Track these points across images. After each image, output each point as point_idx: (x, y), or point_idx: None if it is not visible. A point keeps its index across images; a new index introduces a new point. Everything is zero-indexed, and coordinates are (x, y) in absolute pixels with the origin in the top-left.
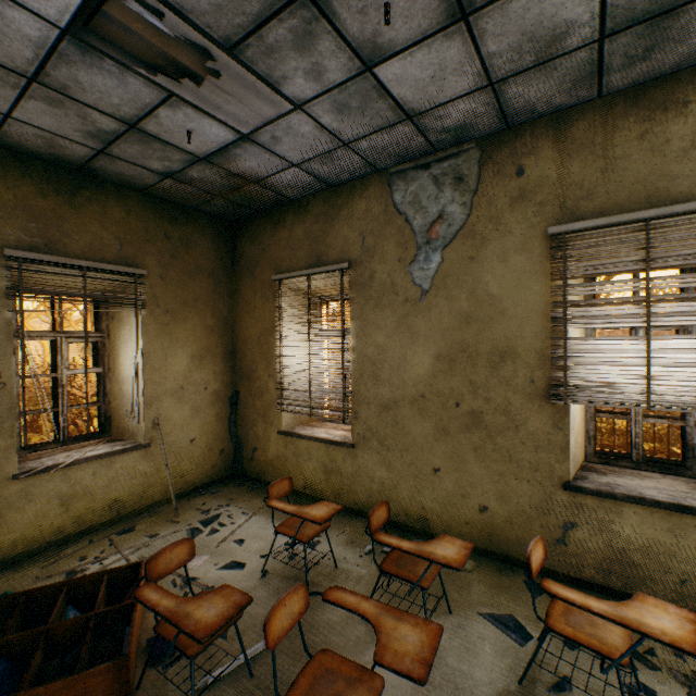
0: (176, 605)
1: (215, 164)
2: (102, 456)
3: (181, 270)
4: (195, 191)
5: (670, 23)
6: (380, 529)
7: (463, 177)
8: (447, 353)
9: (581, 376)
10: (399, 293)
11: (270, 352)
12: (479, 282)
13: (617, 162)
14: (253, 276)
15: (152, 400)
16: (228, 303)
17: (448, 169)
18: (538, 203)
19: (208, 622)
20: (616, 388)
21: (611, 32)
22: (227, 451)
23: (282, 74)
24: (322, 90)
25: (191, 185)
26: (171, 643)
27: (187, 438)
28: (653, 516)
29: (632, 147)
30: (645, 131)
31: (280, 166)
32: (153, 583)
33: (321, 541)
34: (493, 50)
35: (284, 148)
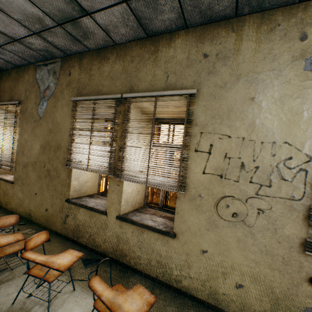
0: None
1: None
2: None
3: None
4: None
5: (80, 25)
6: None
7: (56, 72)
8: (44, 145)
9: (74, 157)
10: (34, 117)
11: None
12: (55, 116)
13: (92, 76)
14: None
15: None
16: None
17: (52, 68)
18: (73, 88)
19: None
20: (81, 163)
21: (60, 23)
22: None
23: None
24: None
25: None
26: None
27: None
28: (86, 211)
29: (96, 72)
30: (100, 66)
31: None
32: None
33: None
34: (17, 18)
35: None
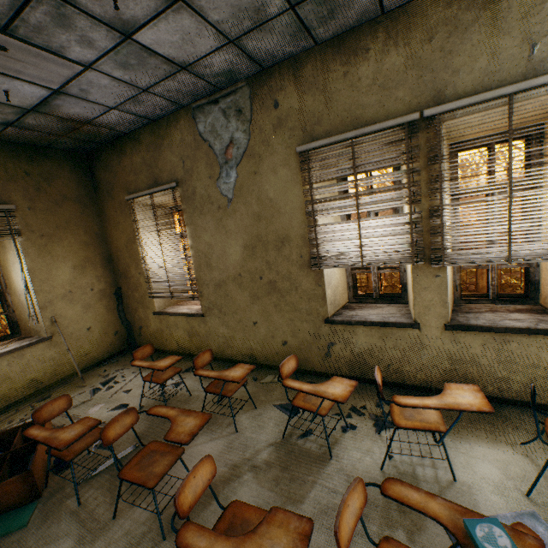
0: (50, 434)
1: (45, 113)
2: (12, 351)
3: (47, 200)
4: (40, 134)
5: None
6: (226, 366)
7: (241, 110)
8: (250, 243)
9: (326, 250)
10: (214, 202)
11: (136, 256)
12: (262, 190)
13: (332, 96)
14: (112, 198)
15: (46, 305)
16: (98, 221)
17: (231, 103)
18: (290, 129)
19: (68, 439)
20: (345, 255)
21: (296, 2)
22: (121, 332)
23: (59, 45)
24: (100, 54)
25: (34, 130)
26: (56, 456)
27: (84, 328)
28: (371, 331)
29: (340, 84)
30: (346, 71)
31: (101, 110)
32: (37, 425)
33: (184, 381)
34: (217, 19)
35: (96, 97)
